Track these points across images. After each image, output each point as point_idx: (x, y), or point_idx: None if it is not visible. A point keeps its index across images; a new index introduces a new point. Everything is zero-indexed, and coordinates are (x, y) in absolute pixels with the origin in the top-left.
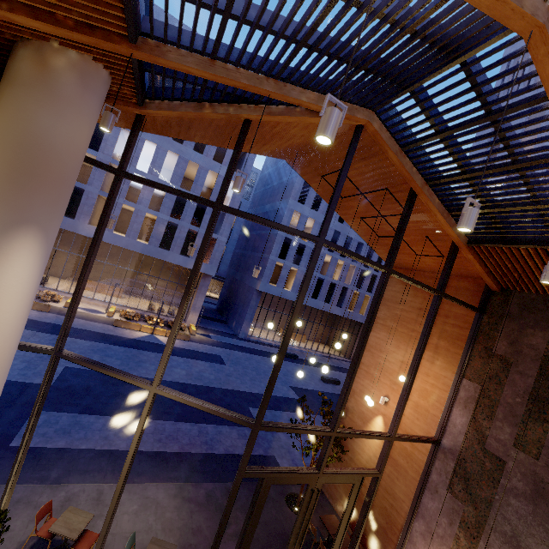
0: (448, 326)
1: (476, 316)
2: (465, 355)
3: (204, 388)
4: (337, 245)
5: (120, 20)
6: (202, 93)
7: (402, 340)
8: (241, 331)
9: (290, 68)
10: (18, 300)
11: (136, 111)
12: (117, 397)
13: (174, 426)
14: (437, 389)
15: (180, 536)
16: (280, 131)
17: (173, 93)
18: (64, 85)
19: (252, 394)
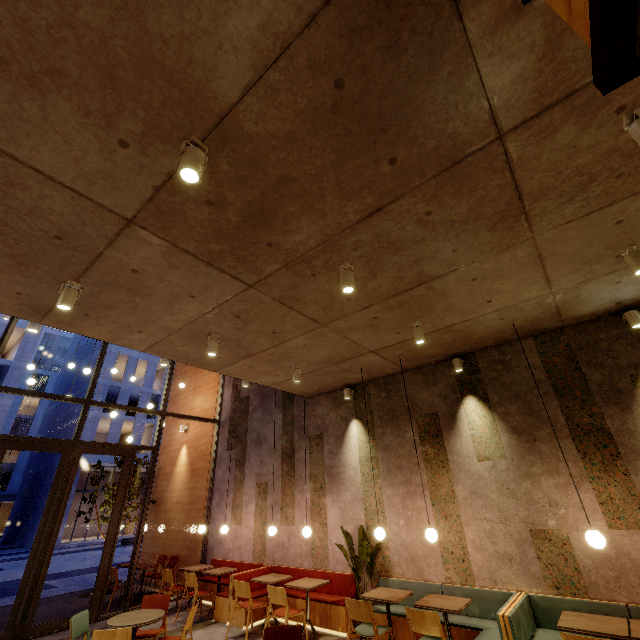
0: None
1: None
2: None
3: None
4: None
5: None
6: None
7: (193, 374)
8: None
9: None
10: None
11: None
12: None
13: None
14: (215, 387)
15: None
16: None
17: None
18: None
19: (53, 574)
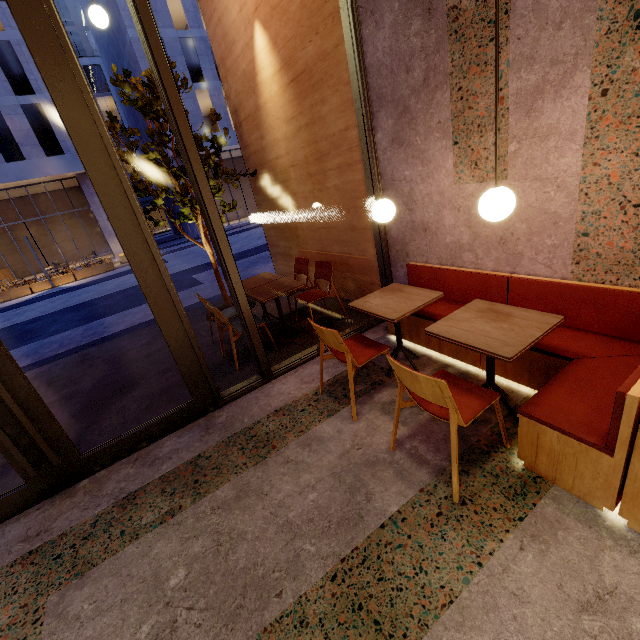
0: None
1: None
2: None
3: (120, 292)
4: None
5: None
6: None
7: None
8: (197, 229)
9: None
10: None
11: None
12: None
13: (38, 344)
14: None
15: None
16: None
17: None
18: None
19: (203, 265)
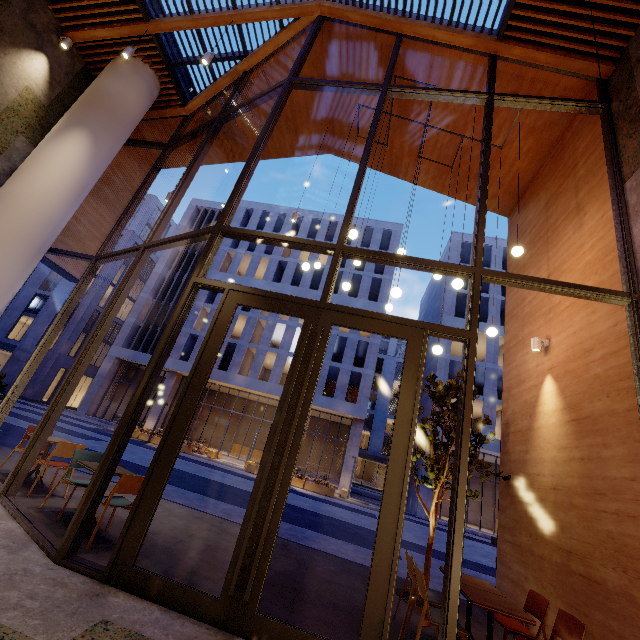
0: (579, 171)
1: (601, 116)
2: (609, 160)
3: (328, 517)
4: (307, 79)
5: (136, 6)
6: (210, 67)
7: (540, 256)
8: (418, 505)
9: (247, 5)
10: (65, 170)
11: (184, 113)
12: (206, 487)
13: None
14: (600, 241)
15: (169, 530)
16: (291, 97)
17: (196, 79)
18: (122, 69)
19: (409, 542)
